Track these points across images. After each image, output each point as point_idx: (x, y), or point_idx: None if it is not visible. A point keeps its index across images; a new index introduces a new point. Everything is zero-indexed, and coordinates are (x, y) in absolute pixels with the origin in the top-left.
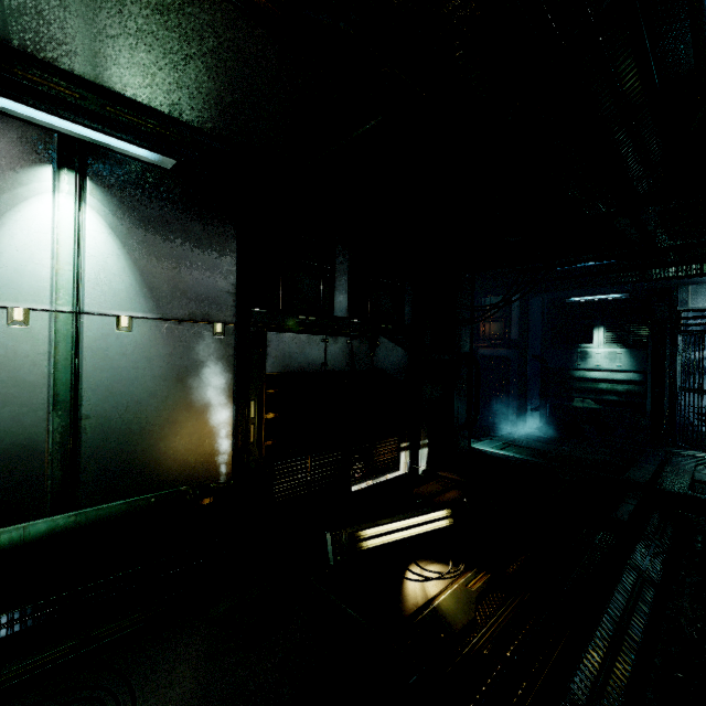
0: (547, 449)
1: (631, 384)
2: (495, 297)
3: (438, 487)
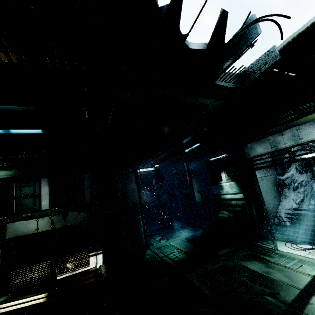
0: (180, 246)
1: (244, 200)
2: (180, 165)
3: (89, 276)
